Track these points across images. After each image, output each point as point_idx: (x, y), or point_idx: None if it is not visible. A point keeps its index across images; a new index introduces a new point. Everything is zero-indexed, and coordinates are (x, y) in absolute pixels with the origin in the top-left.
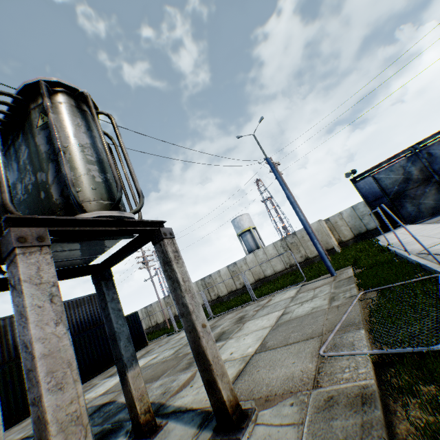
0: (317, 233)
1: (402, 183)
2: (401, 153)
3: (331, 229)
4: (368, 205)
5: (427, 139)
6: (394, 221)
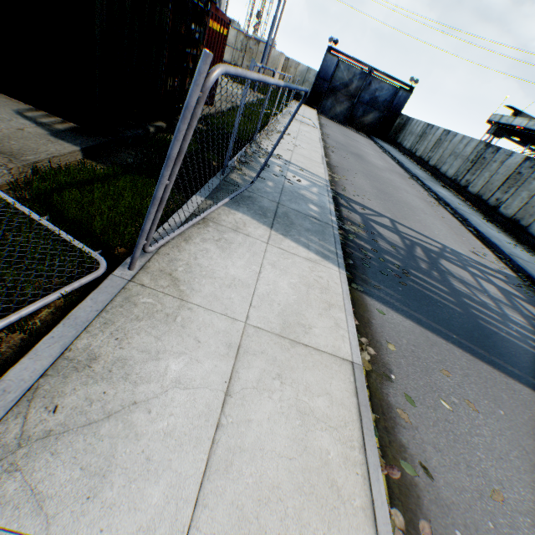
0: (272, 62)
1: (343, 86)
2: (365, 66)
3: (283, 69)
4: (317, 78)
5: (381, 74)
6: (315, 103)
